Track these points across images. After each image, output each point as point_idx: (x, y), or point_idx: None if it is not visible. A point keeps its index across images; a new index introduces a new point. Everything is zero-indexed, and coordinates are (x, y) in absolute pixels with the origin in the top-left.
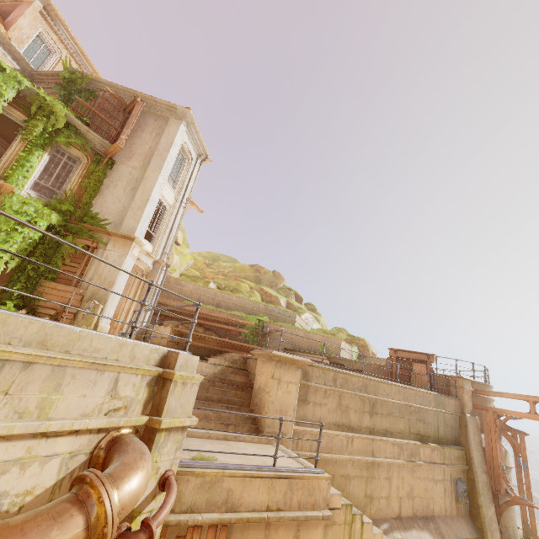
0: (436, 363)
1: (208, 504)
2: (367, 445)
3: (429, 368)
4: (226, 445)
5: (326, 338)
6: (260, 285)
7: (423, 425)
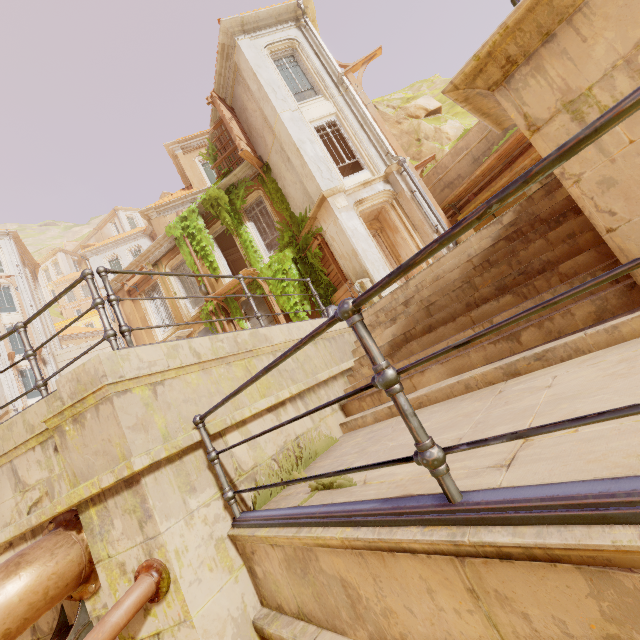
0: None
1: (325, 612)
2: None
3: None
4: (486, 401)
5: None
6: None
7: None
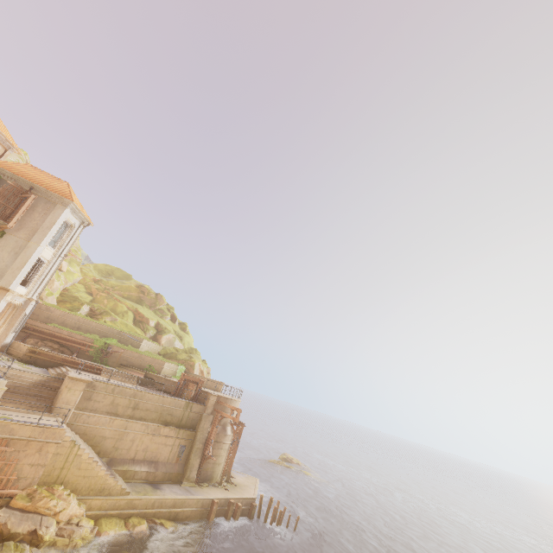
0: (206, 384)
1: (1, 432)
2: (124, 423)
3: (199, 387)
4: (26, 415)
5: (154, 359)
6: (139, 306)
7: (171, 417)
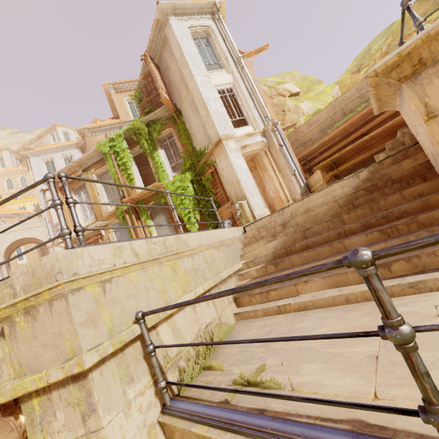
0: None
1: None
2: None
3: None
4: (374, 317)
5: None
6: None
7: None
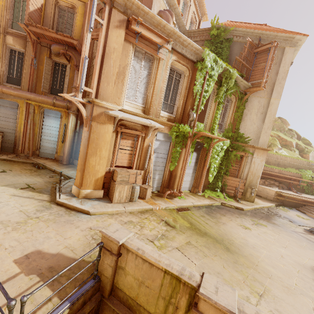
0: None
1: None
2: None
3: None
4: None
5: None
6: (274, 132)
7: None
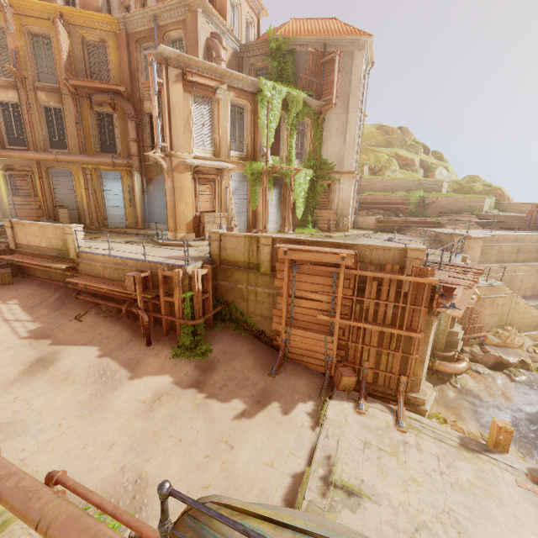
0: None
1: None
2: (512, 268)
3: None
4: None
5: (472, 199)
6: (392, 149)
7: None
